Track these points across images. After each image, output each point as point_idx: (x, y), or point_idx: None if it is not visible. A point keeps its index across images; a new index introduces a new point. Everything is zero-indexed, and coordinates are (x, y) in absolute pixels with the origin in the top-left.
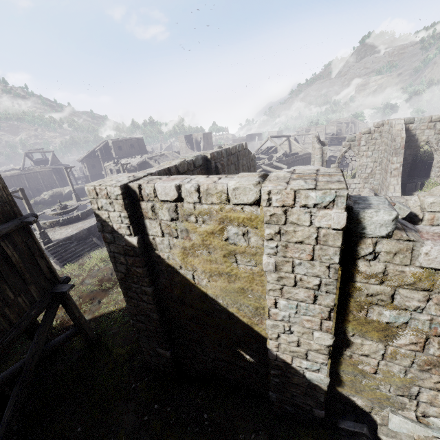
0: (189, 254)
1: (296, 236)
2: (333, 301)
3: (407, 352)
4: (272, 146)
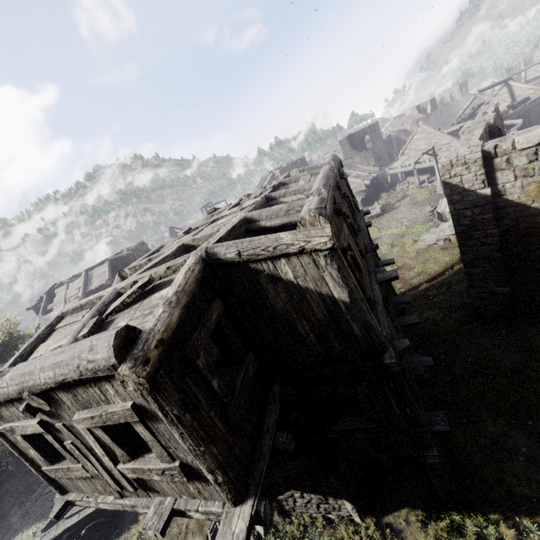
0: None
1: None
2: None
3: None
4: (480, 105)
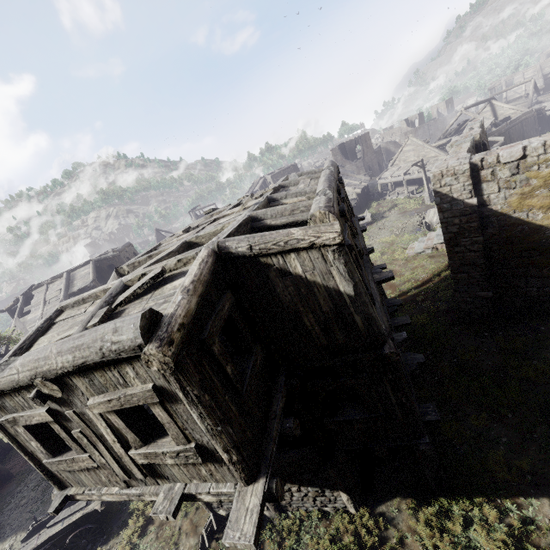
0: (526, 198)
1: None
2: None
3: None
4: (465, 121)
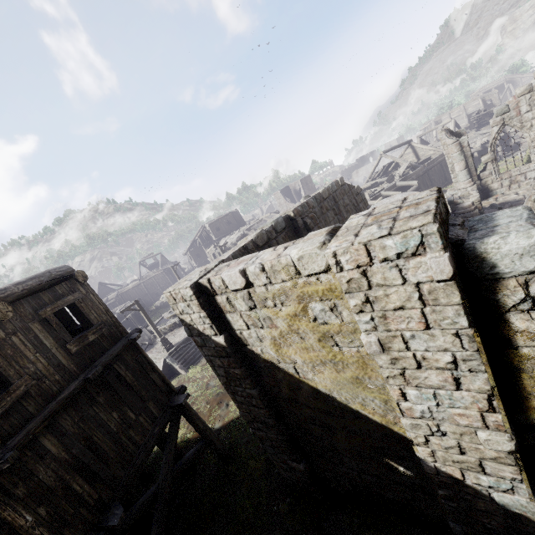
0: (281, 344)
1: (391, 301)
2: (486, 383)
3: None
4: (390, 163)
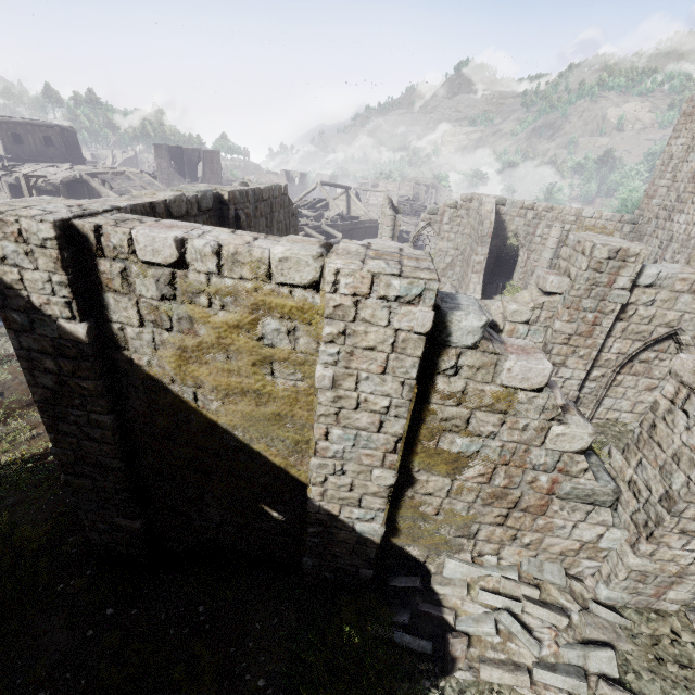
0: (191, 359)
1: (367, 340)
2: (402, 428)
3: (473, 485)
4: (322, 199)
